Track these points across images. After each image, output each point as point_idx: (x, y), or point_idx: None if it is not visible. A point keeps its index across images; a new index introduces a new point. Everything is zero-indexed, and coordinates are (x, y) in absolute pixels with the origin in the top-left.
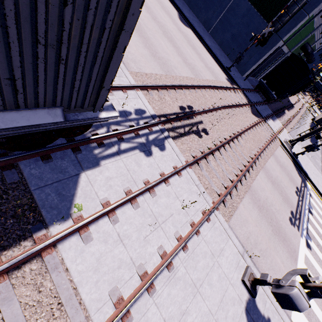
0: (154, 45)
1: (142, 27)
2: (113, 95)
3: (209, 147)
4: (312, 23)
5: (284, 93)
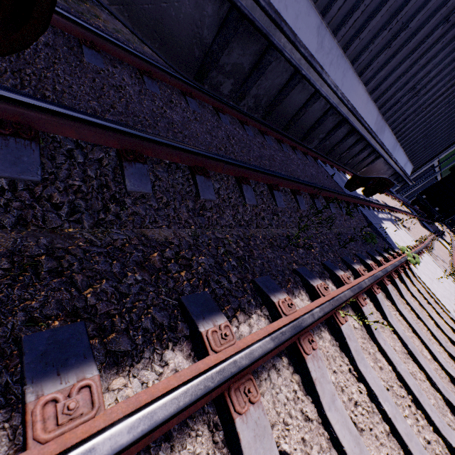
0: None
1: None
2: None
3: (421, 240)
4: None
5: (449, 211)
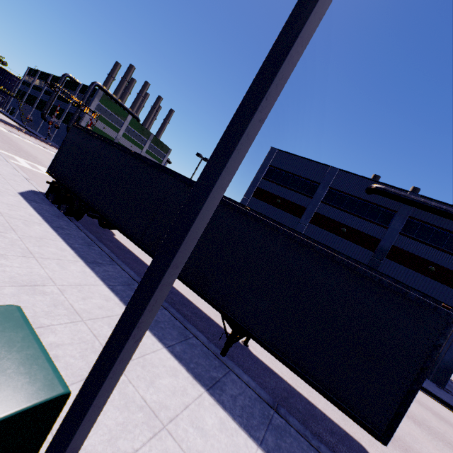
0: None
1: None
2: None
3: None
4: (102, 131)
5: None
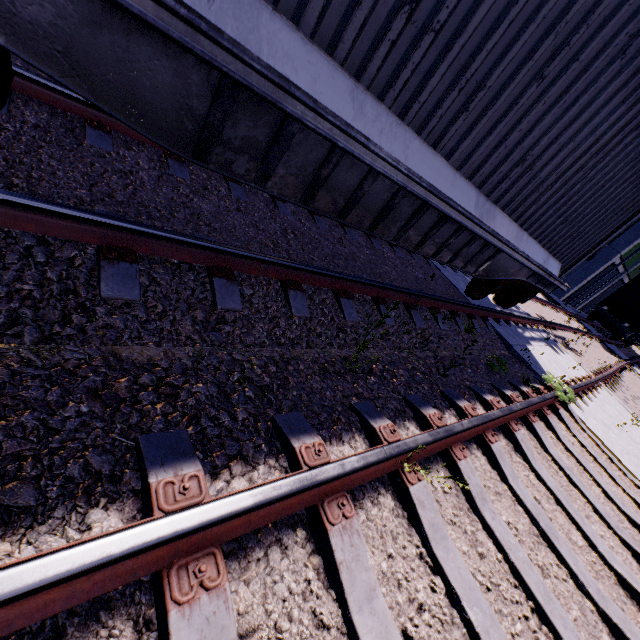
0: None
1: None
2: None
3: (599, 370)
4: None
5: None
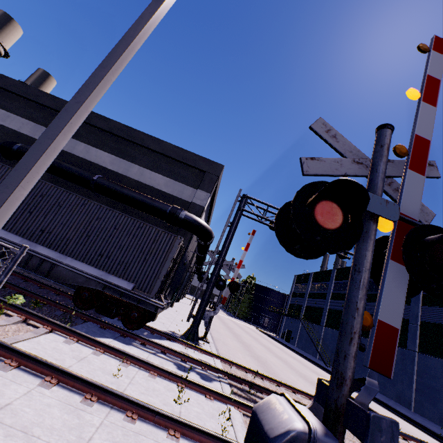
0: (275, 371)
1: (268, 363)
2: (186, 348)
3: None
4: None
5: None
